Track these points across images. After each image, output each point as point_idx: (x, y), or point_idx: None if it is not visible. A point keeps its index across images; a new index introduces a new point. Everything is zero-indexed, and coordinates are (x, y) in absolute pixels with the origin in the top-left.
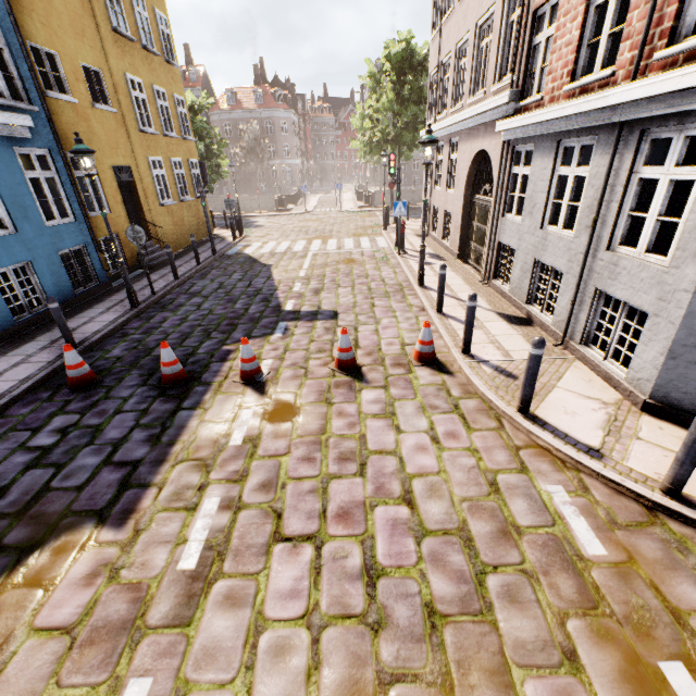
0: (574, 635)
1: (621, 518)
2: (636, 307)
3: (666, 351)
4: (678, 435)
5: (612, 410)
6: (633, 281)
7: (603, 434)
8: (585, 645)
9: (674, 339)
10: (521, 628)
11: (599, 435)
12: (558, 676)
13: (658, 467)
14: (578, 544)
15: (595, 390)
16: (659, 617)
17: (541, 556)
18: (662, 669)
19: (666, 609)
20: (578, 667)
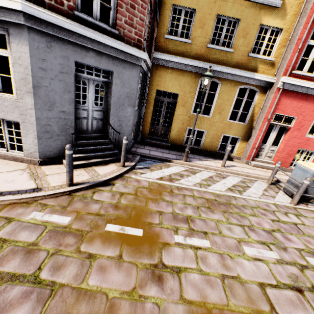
0: (86, 250)
1: (65, 203)
2: (11, 121)
3: (36, 137)
4: (57, 167)
5: (29, 170)
6: (2, 107)
7: (34, 181)
8: (91, 248)
9: (37, 131)
10: (71, 271)
11: (33, 182)
12: (94, 266)
13: (61, 180)
14: (61, 224)
15: (14, 167)
16: (96, 219)
17: (53, 242)
18: (107, 229)
19: (95, 216)
20: (95, 256)
